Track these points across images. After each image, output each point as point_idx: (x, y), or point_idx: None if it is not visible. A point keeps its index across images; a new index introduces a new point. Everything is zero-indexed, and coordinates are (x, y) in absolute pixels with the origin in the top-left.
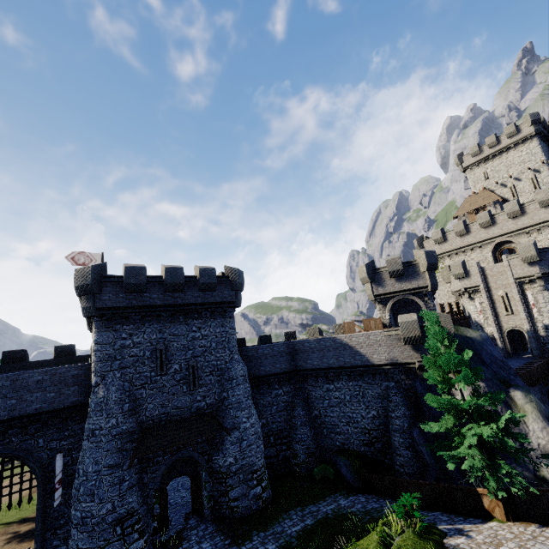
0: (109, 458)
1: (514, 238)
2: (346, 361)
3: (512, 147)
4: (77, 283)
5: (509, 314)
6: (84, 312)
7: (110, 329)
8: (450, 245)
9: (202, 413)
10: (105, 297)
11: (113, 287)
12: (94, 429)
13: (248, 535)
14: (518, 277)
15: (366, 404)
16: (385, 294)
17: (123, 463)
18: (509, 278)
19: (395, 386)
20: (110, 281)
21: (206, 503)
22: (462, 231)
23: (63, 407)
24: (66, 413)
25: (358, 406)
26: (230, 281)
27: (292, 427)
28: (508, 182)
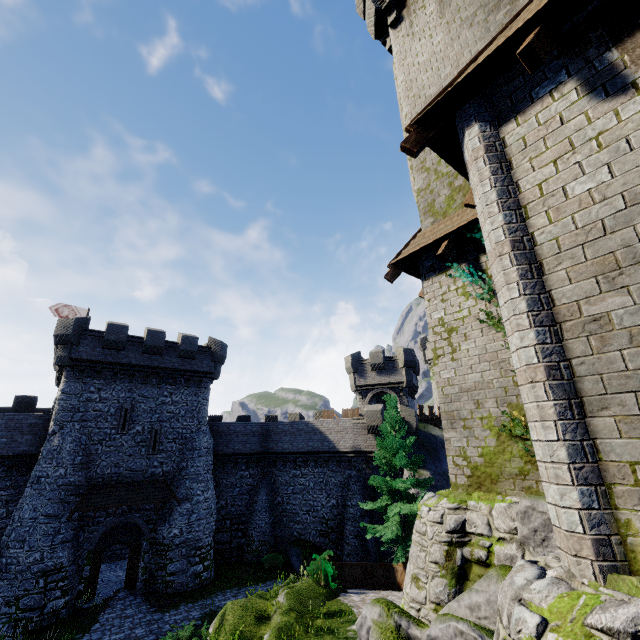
0: (49, 507)
1: None
2: (314, 446)
3: None
4: (58, 332)
5: None
6: (58, 361)
7: (79, 381)
8: None
9: (156, 479)
10: (83, 349)
11: (92, 341)
12: (41, 476)
13: (176, 605)
14: None
15: (328, 492)
16: (366, 386)
17: (62, 515)
18: None
19: (357, 475)
20: (90, 335)
21: (141, 574)
22: None
23: (11, 455)
24: (13, 462)
25: (321, 494)
26: (212, 352)
27: (251, 512)
28: None
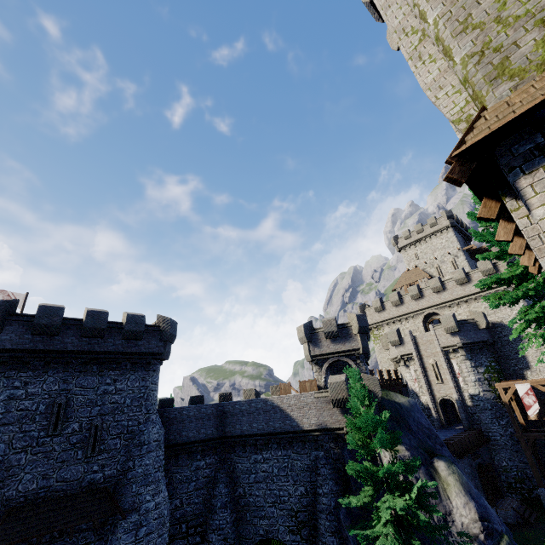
0: None
1: (439, 311)
2: (276, 426)
3: (435, 234)
4: None
5: (439, 382)
6: None
7: (1, 375)
8: (388, 314)
9: (95, 487)
10: (6, 337)
11: (19, 327)
12: None
13: None
14: (444, 346)
15: (294, 478)
16: (321, 355)
17: None
18: (436, 347)
19: (325, 456)
20: (17, 320)
21: None
22: (397, 301)
23: None
24: None
25: (286, 481)
26: (160, 331)
27: (210, 510)
28: (434, 263)
